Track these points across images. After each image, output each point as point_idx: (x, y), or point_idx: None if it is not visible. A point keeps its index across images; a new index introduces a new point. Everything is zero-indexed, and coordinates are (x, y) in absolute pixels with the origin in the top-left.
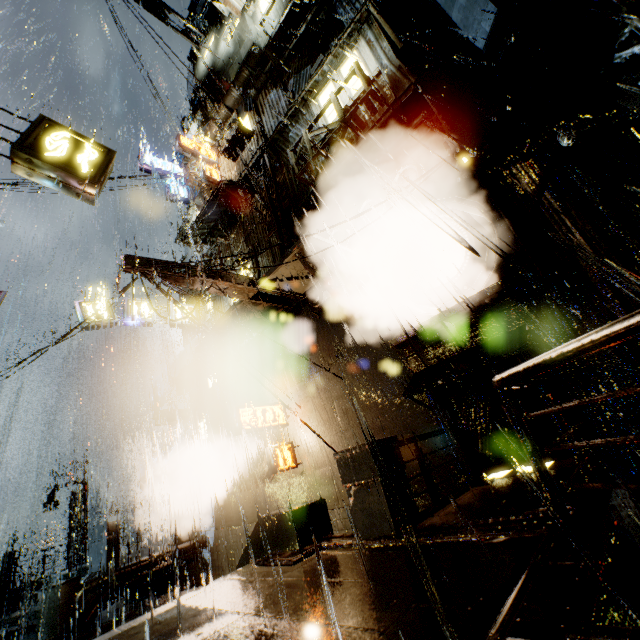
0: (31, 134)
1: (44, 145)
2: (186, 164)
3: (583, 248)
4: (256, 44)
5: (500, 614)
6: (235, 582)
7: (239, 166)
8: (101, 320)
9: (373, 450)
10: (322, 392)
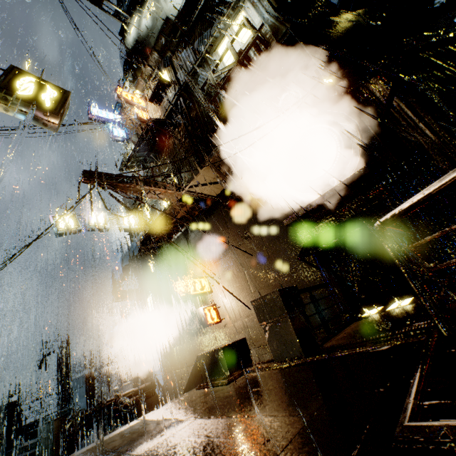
0: (5, 78)
1: (15, 86)
2: (123, 112)
3: (427, 135)
4: (168, 17)
5: (412, 388)
6: (184, 401)
7: (162, 108)
8: (69, 228)
9: (281, 295)
10: (235, 266)
